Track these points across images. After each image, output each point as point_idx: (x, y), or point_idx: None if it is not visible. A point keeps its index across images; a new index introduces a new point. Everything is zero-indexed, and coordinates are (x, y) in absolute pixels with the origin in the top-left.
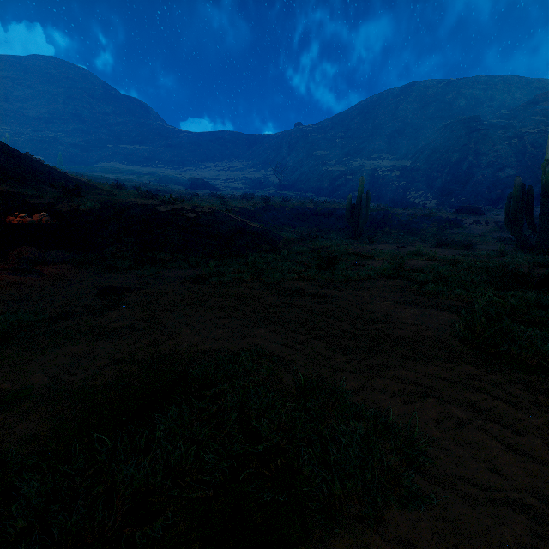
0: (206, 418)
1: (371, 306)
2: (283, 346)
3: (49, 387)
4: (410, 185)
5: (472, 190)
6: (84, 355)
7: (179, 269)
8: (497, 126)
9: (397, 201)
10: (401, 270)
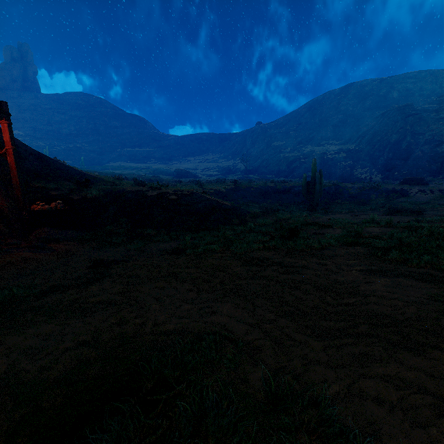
0: (152, 441)
1: (338, 276)
2: (250, 327)
3: (2, 378)
4: (356, 164)
5: (413, 164)
6: (52, 336)
7: (162, 242)
8: (430, 110)
9: (346, 177)
10: (360, 237)
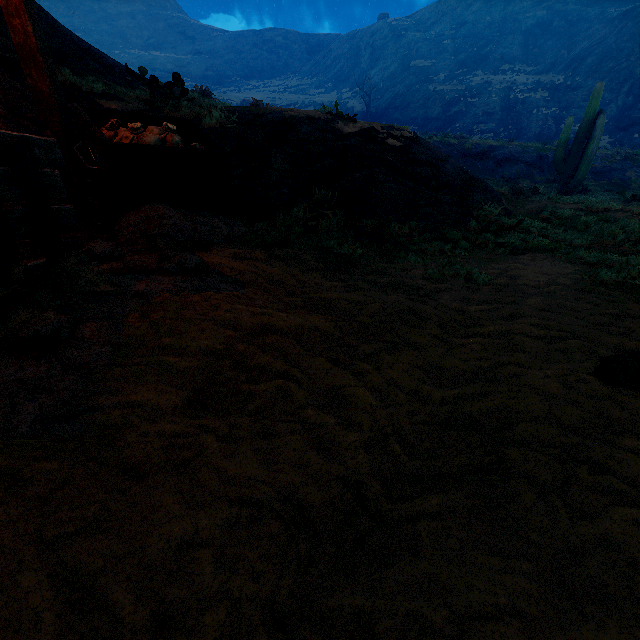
0: None
1: None
2: None
3: None
4: (565, 113)
5: None
6: None
7: (475, 260)
8: None
9: (547, 138)
10: None
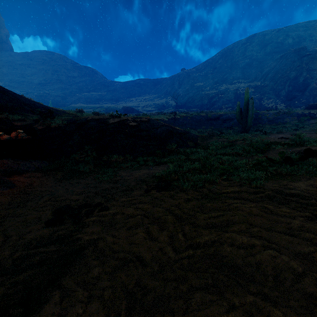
0: None
1: None
2: None
3: None
4: (263, 96)
5: (309, 94)
6: None
7: (132, 169)
8: None
9: (256, 107)
10: None
